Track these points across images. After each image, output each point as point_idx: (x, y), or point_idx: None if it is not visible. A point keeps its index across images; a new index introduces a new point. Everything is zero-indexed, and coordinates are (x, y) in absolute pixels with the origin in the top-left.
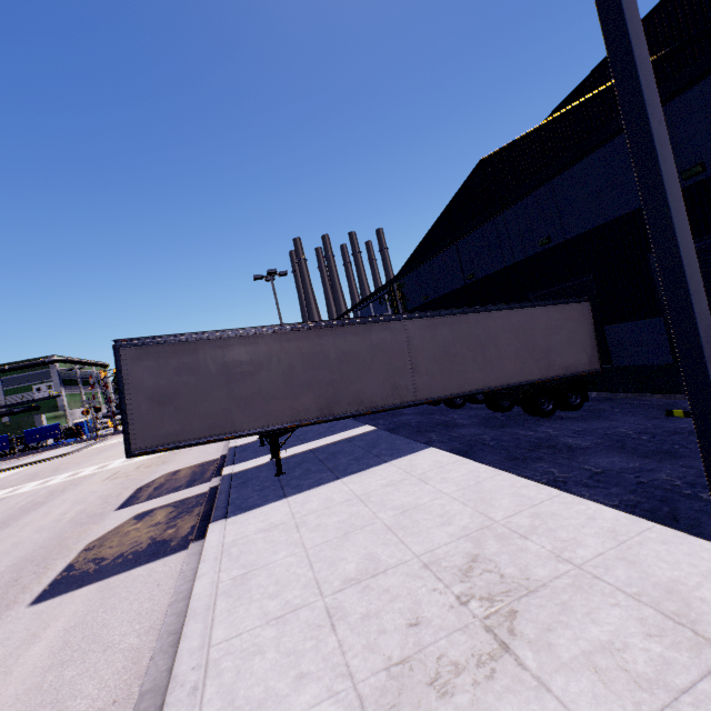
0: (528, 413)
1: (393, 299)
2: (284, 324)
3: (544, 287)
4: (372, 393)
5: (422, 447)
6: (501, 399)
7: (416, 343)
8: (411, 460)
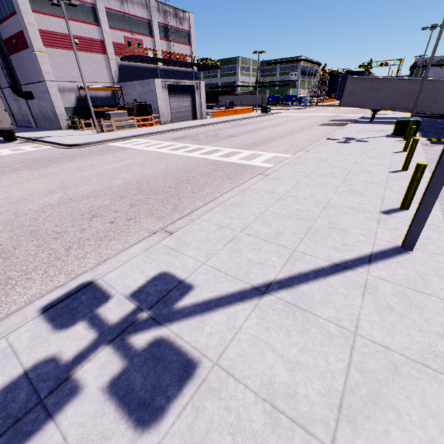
0: None
1: None
2: (394, 77)
3: None
4: (411, 106)
5: None
6: None
7: (441, 91)
8: None
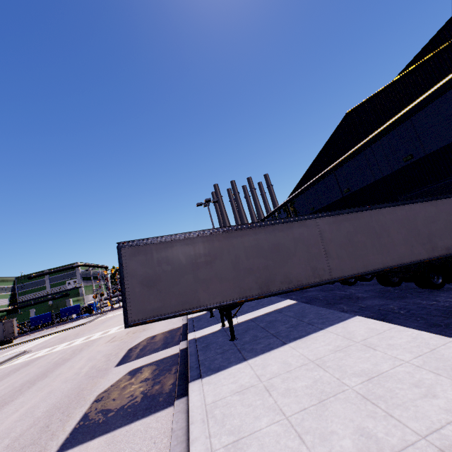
0: (420, 286)
1: (287, 212)
2: (230, 226)
3: (411, 190)
4: (298, 274)
5: (348, 316)
6: (391, 276)
7: (326, 235)
8: (345, 327)
